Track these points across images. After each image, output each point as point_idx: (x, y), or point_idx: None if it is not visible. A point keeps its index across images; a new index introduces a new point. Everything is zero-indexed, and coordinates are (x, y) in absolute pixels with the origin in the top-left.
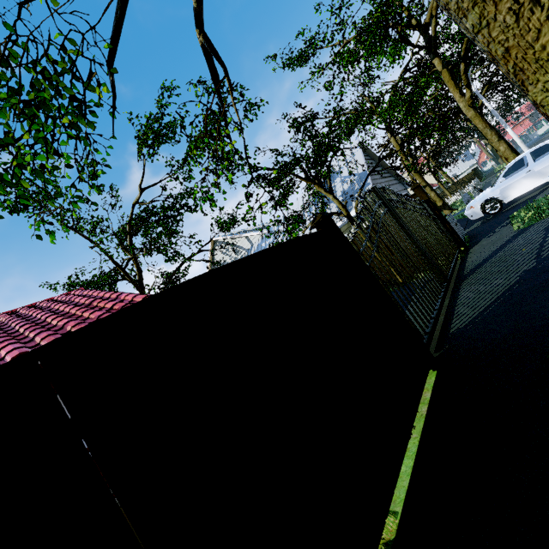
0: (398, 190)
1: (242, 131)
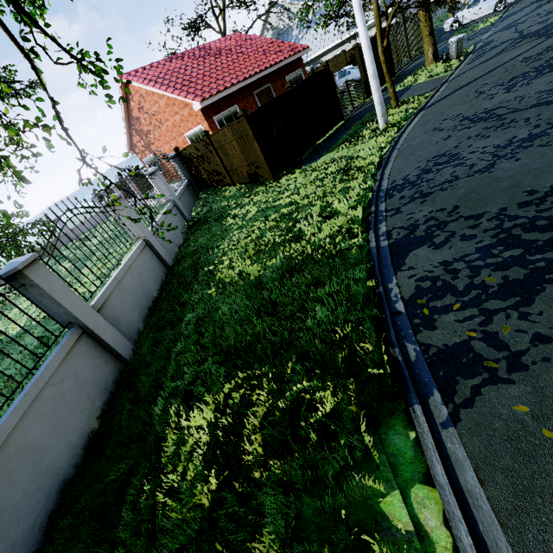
0: None
1: None
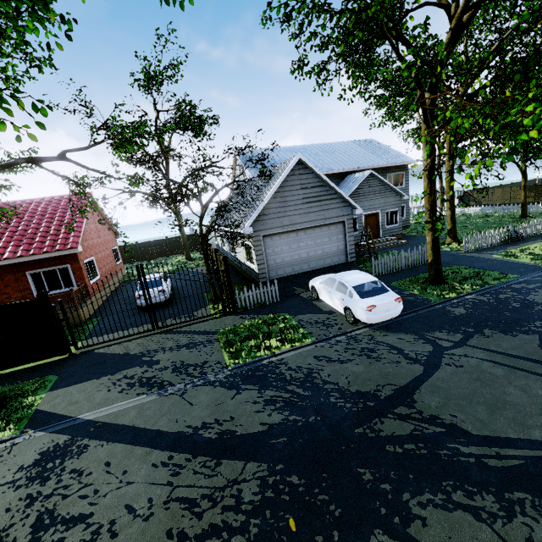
0: (324, 218)
1: (86, 196)
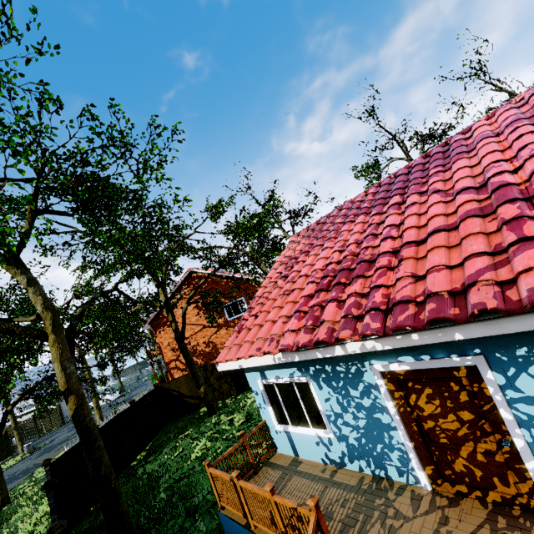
0: None
1: None
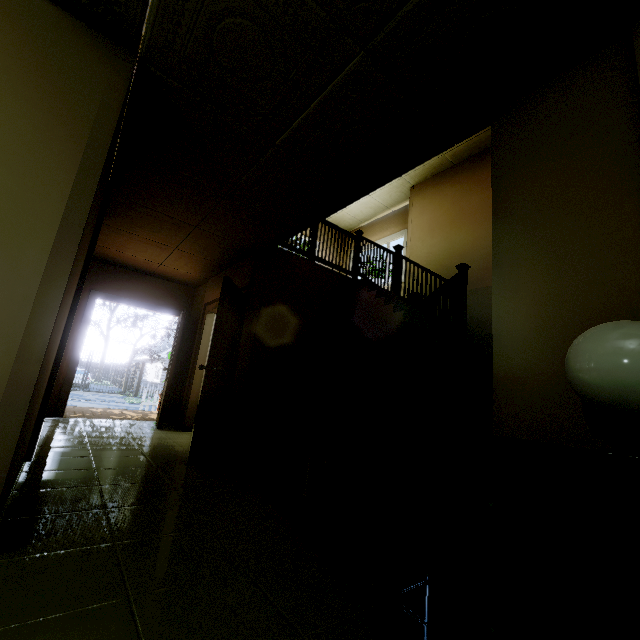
0: None
1: None
